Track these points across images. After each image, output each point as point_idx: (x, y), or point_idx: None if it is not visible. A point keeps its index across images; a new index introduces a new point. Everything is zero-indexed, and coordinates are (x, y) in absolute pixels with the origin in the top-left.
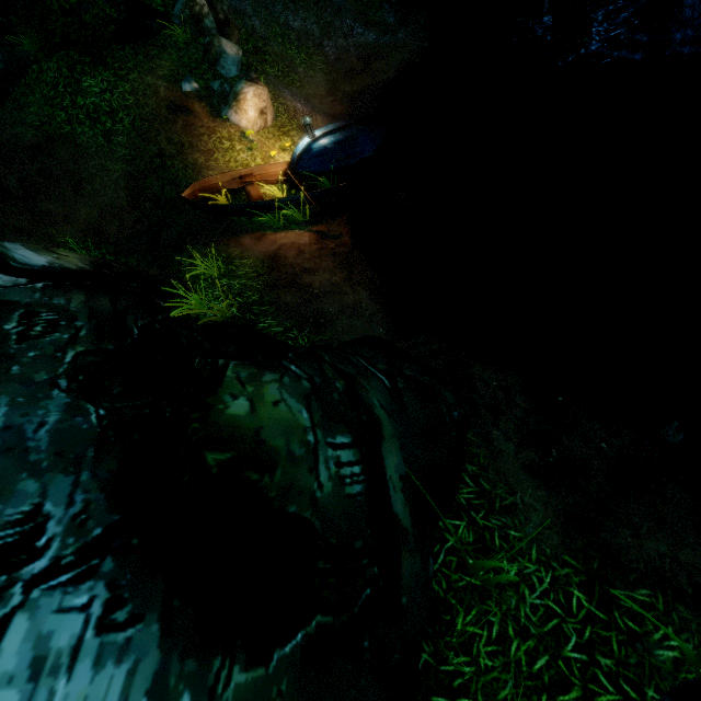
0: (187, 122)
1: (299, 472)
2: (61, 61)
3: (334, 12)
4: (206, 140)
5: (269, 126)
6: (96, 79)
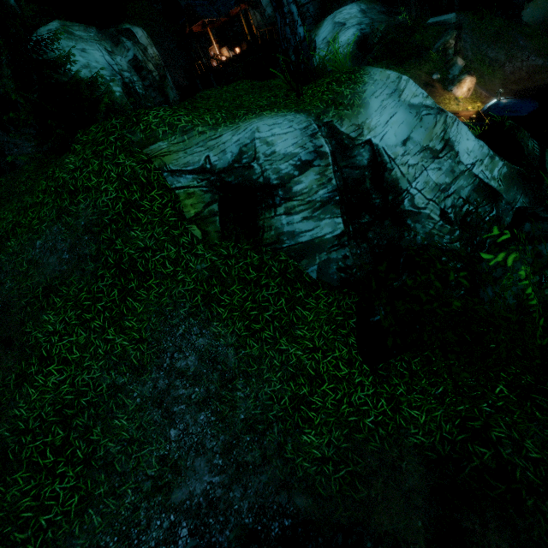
0: (431, 90)
1: (525, 138)
2: (383, 64)
3: (518, 49)
4: (438, 98)
5: (467, 98)
6: (397, 71)
